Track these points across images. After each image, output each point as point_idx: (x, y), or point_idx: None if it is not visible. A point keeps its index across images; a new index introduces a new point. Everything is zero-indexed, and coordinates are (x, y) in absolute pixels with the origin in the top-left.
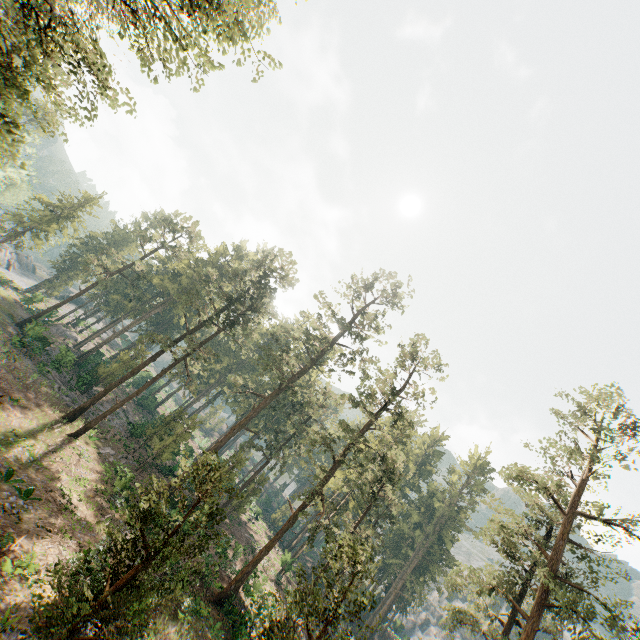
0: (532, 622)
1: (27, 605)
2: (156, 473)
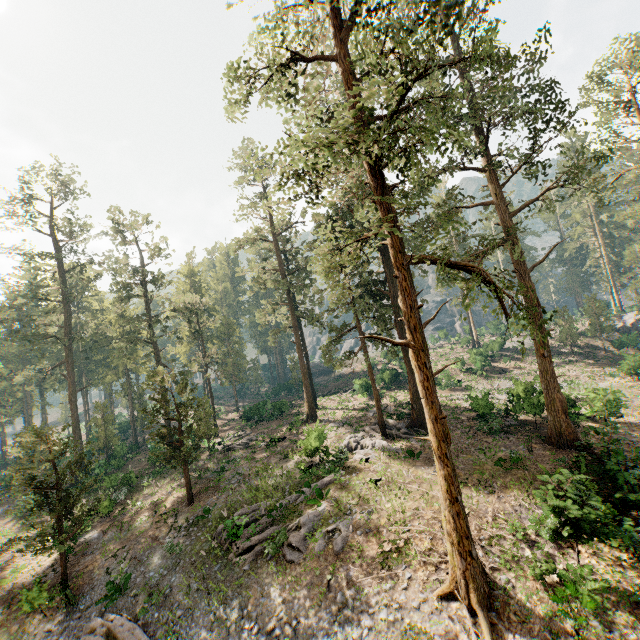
0: (290, 304)
1: (43, 570)
2: None
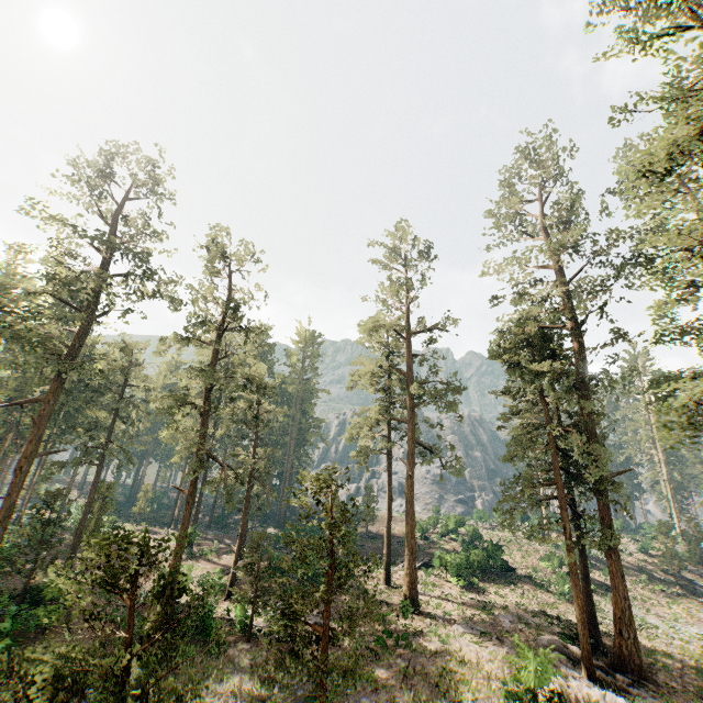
0: (411, 422)
1: None
2: None
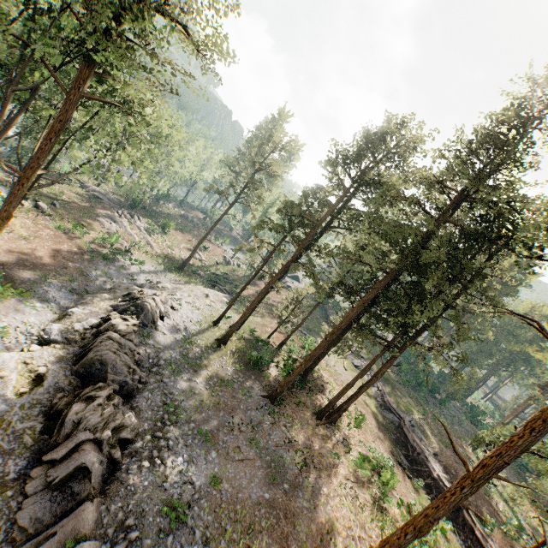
0: None
1: None
2: (523, 475)
